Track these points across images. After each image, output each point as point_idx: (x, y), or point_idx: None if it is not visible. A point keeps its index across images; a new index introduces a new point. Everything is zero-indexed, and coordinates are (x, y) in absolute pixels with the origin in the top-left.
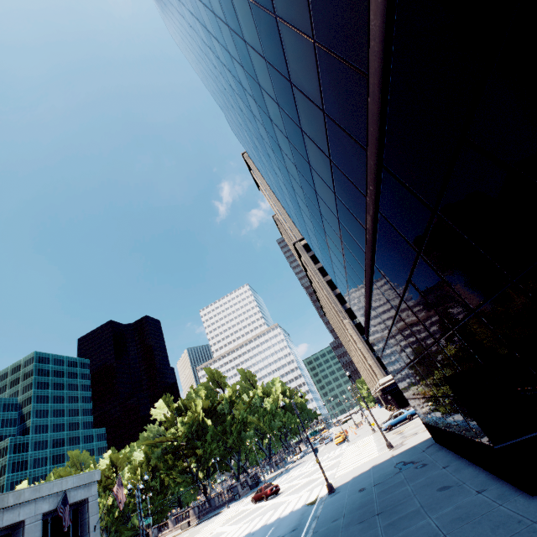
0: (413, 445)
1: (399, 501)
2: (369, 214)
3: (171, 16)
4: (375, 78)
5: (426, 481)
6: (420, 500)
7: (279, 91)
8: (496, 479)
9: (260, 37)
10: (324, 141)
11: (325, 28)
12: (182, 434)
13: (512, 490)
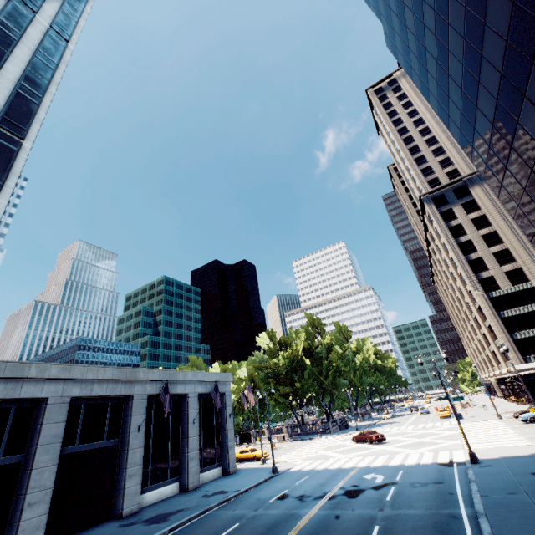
0: None
1: None
2: None
3: None
4: None
5: None
6: None
7: None
8: None
9: None
10: None
11: None
12: (283, 365)
13: None
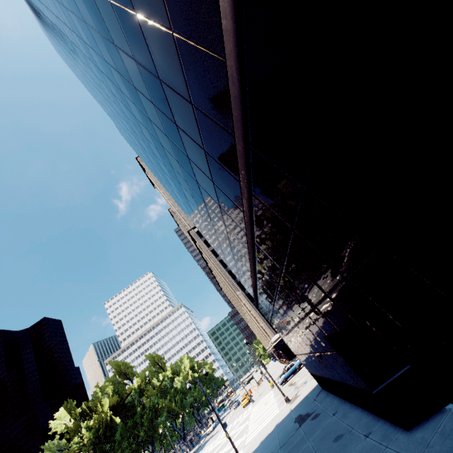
0: (305, 396)
1: None
2: (244, 197)
3: (54, 34)
4: (232, 59)
5: (322, 432)
6: None
7: (152, 90)
8: (376, 418)
9: (127, 38)
10: (197, 133)
11: (180, 16)
12: (88, 441)
13: (391, 428)
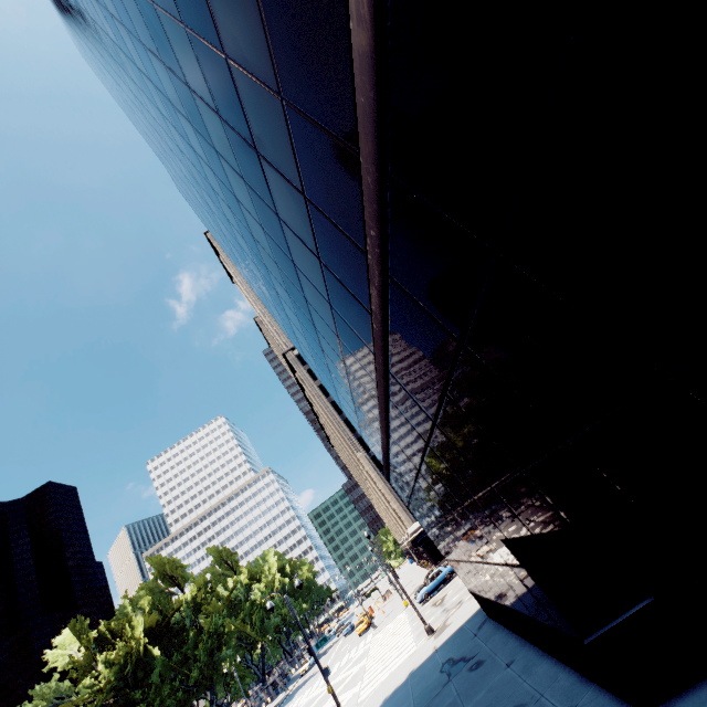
0: (460, 626)
1: None
2: (374, 285)
3: (69, 13)
4: None
5: (489, 697)
6: None
7: (215, 85)
8: (584, 682)
9: None
10: (291, 162)
11: None
12: (106, 685)
13: (612, 703)
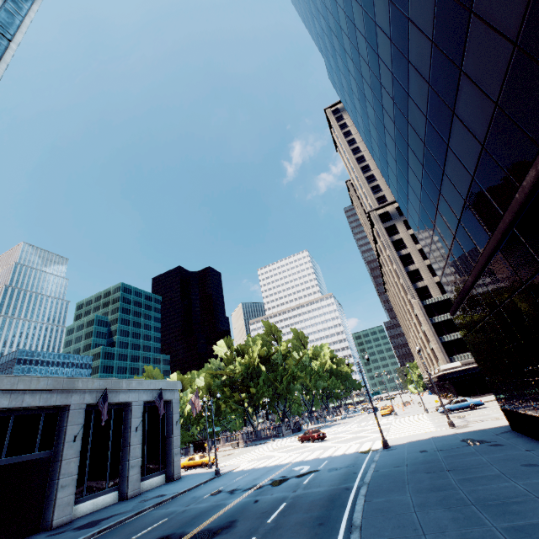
0: (481, 429)
1: (473, 465)
2: (535, 168)
3: None
4: None
5: (505, 456)
6: (500, 469)
7: (443, 24)
8: None
9: None
10: (496, 82)
11: None
12: (239, 372)
13: None
